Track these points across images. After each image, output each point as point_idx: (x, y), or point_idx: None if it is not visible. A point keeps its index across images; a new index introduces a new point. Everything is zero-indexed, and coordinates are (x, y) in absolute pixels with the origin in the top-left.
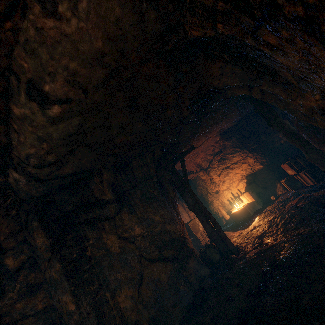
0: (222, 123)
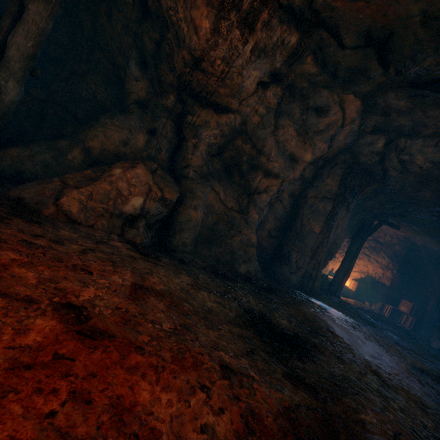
0: (428, 238)
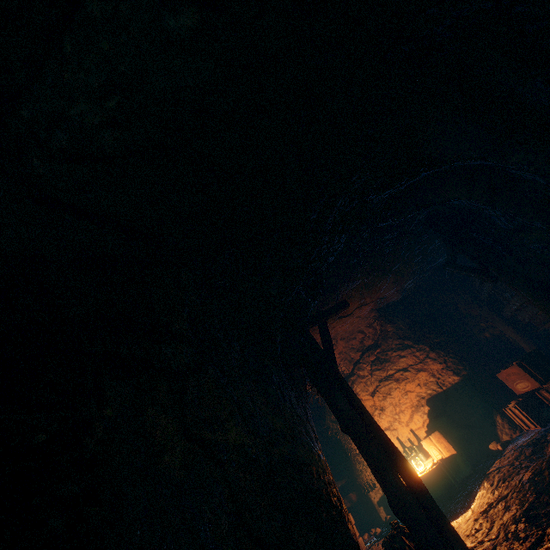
0: (389, 279)
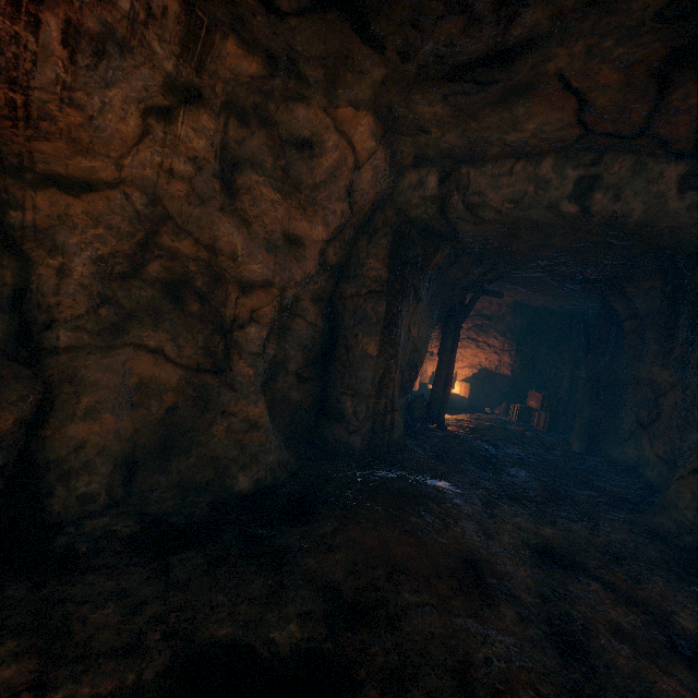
0: (543, 298)
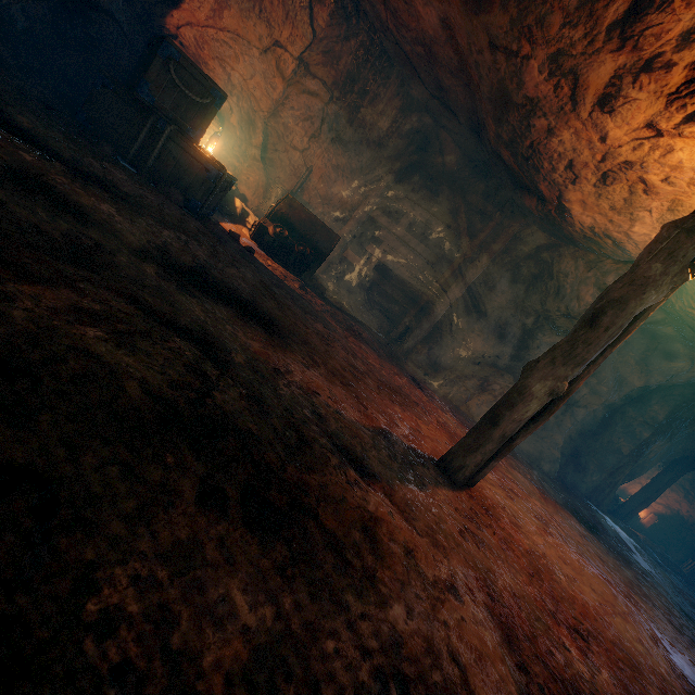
0: None
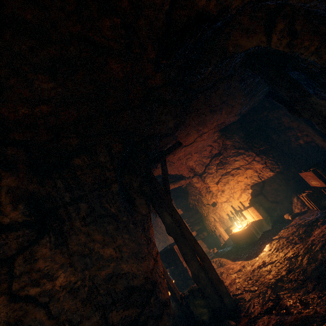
0: (221, 113)
